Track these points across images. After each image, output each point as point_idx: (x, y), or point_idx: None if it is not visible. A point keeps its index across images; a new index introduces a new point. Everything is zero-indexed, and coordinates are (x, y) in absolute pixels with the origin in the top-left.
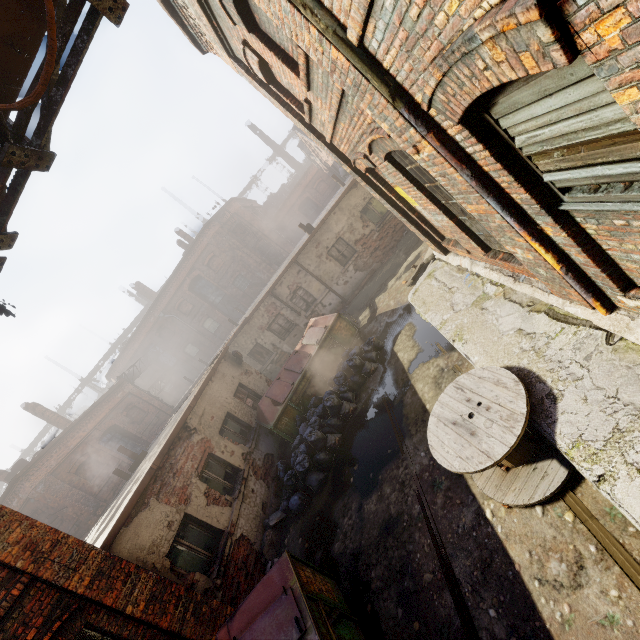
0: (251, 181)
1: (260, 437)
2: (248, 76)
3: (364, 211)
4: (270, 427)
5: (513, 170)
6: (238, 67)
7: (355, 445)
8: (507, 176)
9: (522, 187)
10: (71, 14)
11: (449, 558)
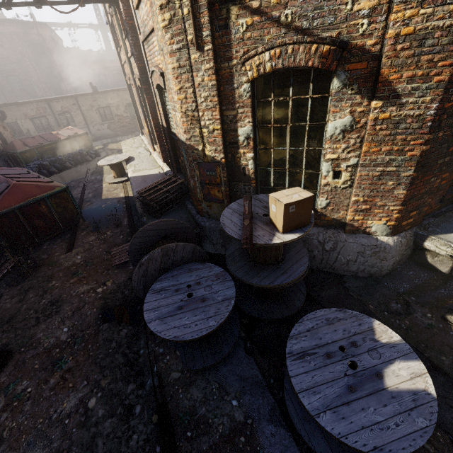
0: (67, 24)
1: (1, 158)
2: (106, 15)
3: (129, 105)
4: (17, 151)
5: (145, 104)
6: (104, 8)
7: (64, 175)
8: (144, 105)
9: (145, 109)
10: (74, 2)
11: (85, 190)
